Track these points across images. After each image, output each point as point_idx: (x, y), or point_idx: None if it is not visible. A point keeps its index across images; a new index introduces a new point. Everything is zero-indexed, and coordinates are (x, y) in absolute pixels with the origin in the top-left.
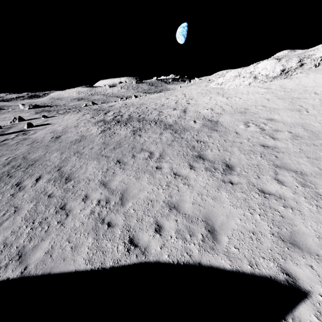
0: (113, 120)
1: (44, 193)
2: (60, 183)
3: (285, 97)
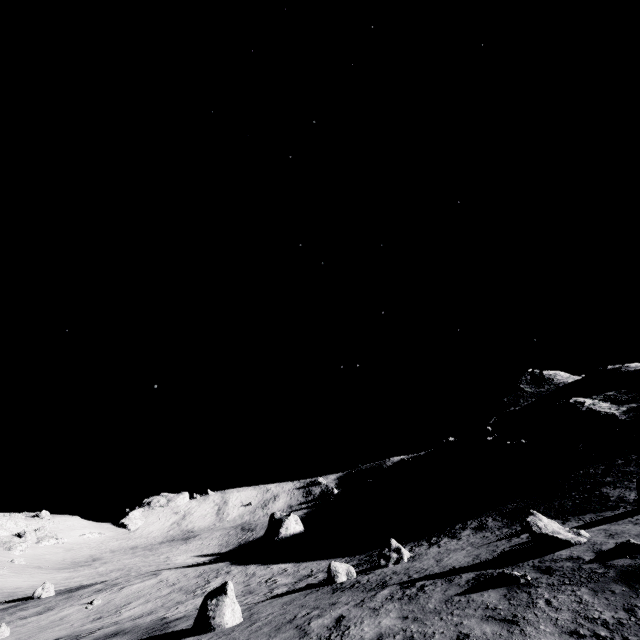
0: None
1: None
2: None
3: None
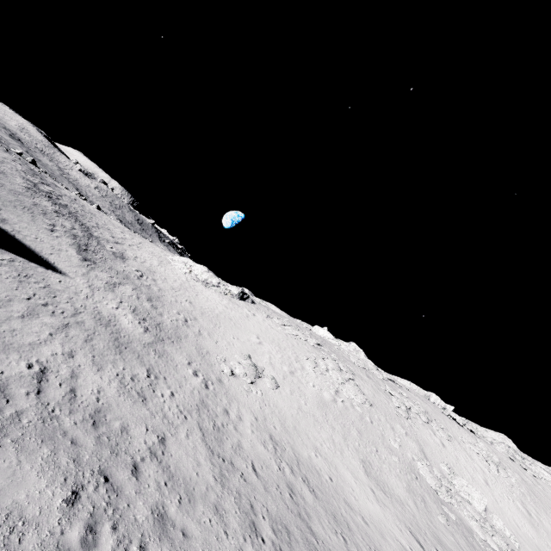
0: (46, 192)
1: None
2: None
3: (184, 286)
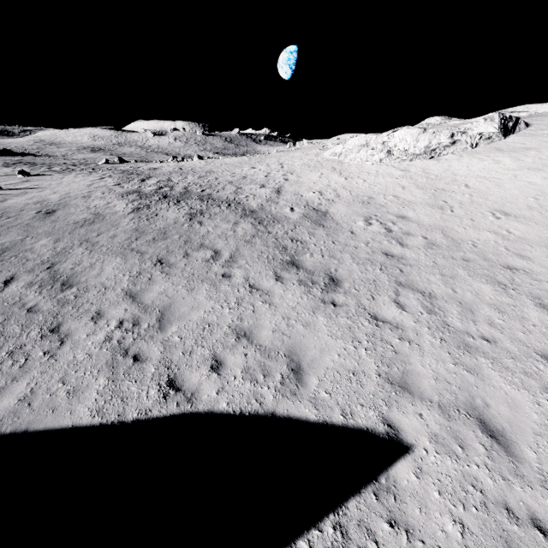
0: (156, 193)
1: (19, 305)
2: (52, 290)
3: (427, 187)
